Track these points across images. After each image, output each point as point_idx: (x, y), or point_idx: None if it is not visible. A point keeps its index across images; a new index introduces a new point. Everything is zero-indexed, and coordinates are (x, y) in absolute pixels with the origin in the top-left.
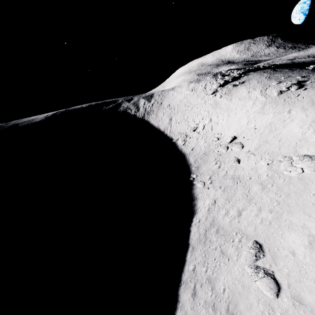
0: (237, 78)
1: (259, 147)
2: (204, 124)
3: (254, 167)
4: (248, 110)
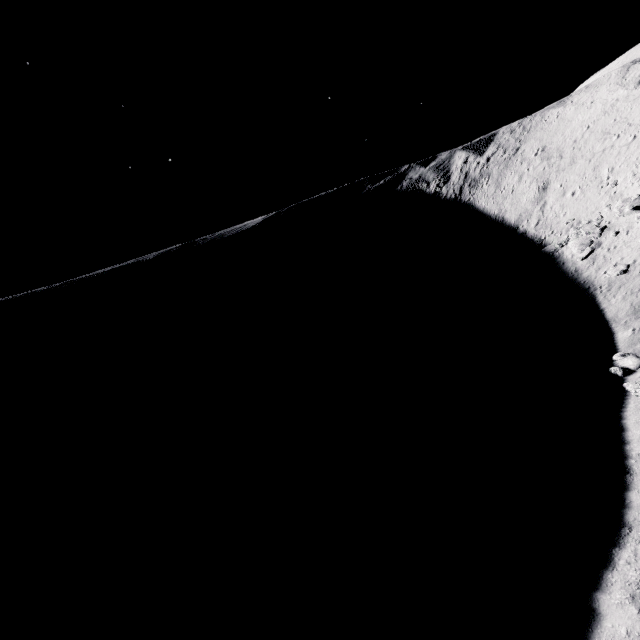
0: None
1: None
2: None
3: None
4: None
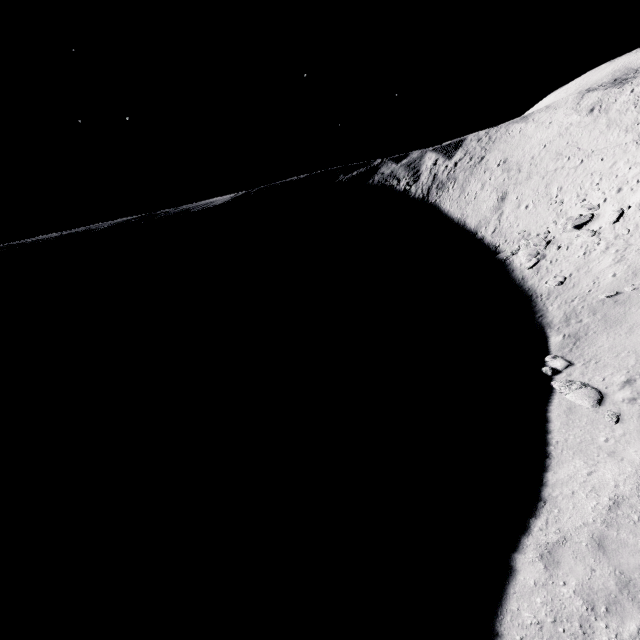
0: None
1: None
2: (623, 207)
3: None
4: None
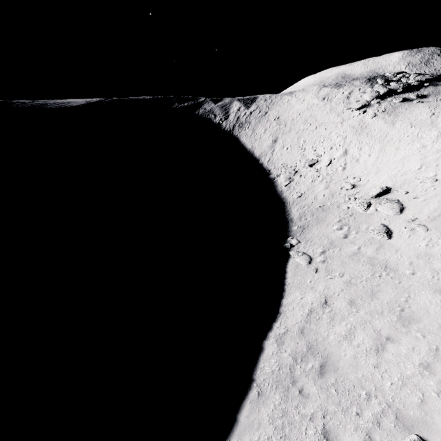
0: (415, 87)
1: (439, 216)
2: (332, 158)
3: (423, 252)
4: (426, 146)
